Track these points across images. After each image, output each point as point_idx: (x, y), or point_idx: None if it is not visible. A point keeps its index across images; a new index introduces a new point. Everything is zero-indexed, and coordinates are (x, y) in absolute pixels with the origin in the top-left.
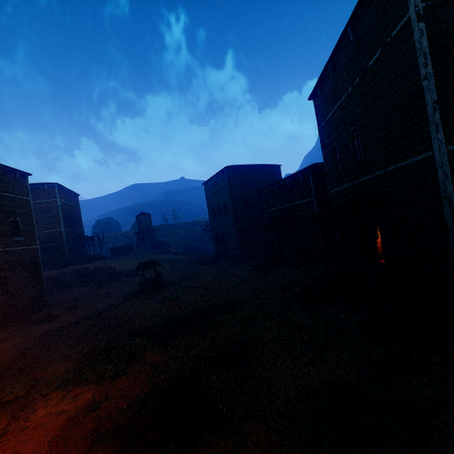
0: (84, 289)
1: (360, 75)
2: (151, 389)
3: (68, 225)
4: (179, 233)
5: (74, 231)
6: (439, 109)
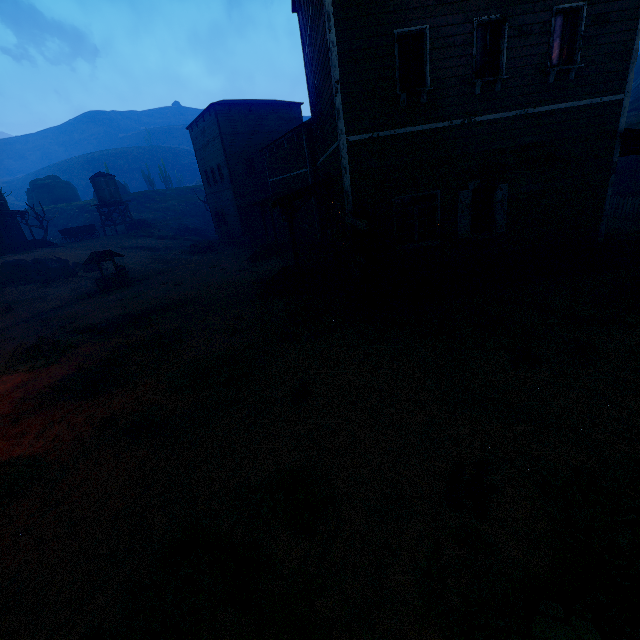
0: (25, 288)
1: (311, 6)
2: (77, 371)
3: None
4: (172, 205)
5: None
6: (342, 91)
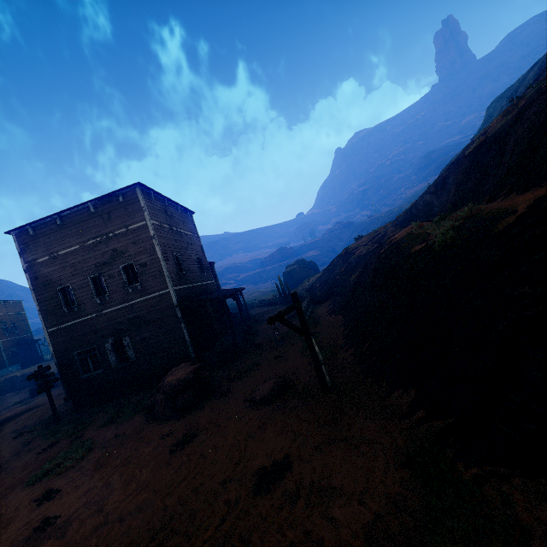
0: (9, 395)
1: None
2: None
3: (6, 335)
4: None
5: (16, 338)
6: (42, 313)
